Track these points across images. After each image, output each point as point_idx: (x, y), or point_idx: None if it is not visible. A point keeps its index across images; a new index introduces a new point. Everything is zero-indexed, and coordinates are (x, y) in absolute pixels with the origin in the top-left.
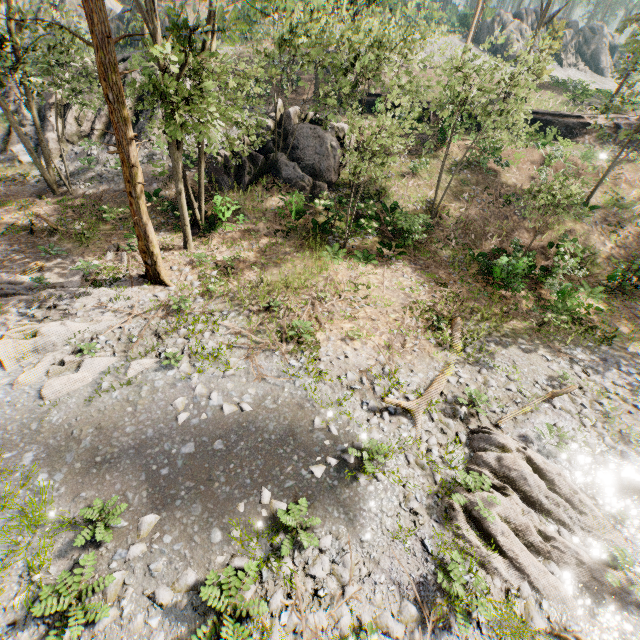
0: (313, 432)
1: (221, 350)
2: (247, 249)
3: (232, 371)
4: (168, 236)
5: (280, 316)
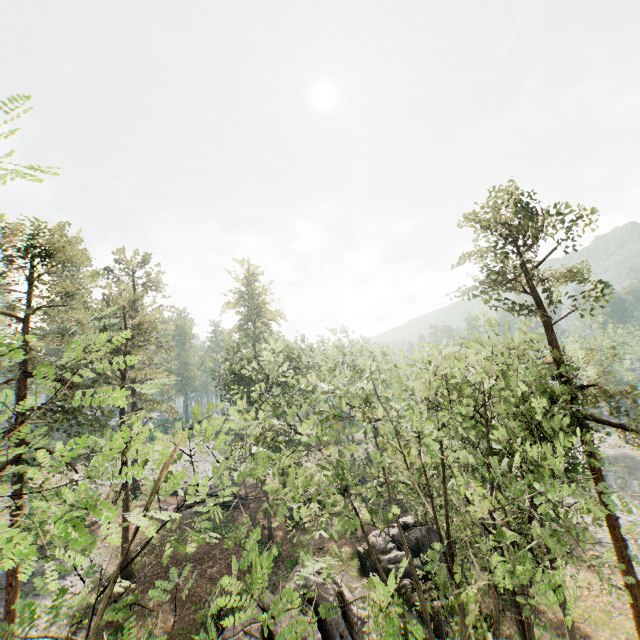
0: None
1: None
2: None
3: None
4: None
5: None
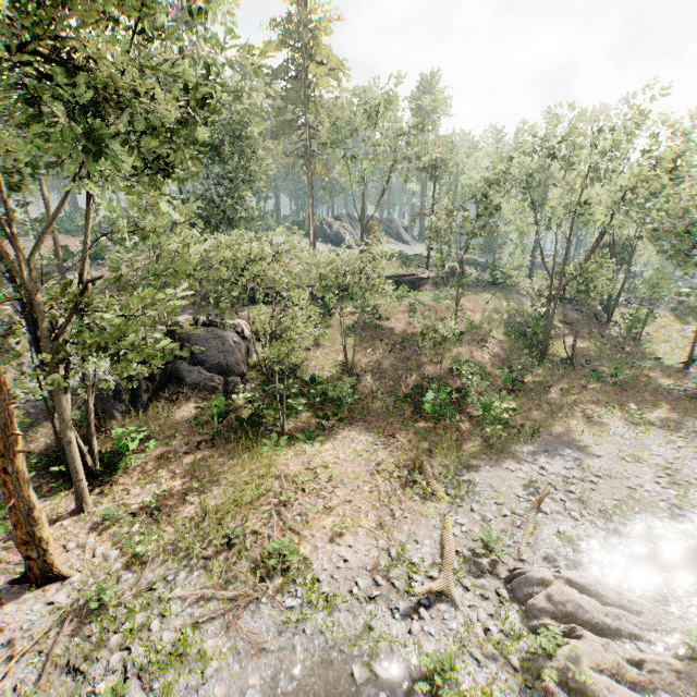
0: (360, 691)
1: (187, 638)
2: (169, 478)
3: (214, 663)
4: (46, 503)
5: (247, 547)
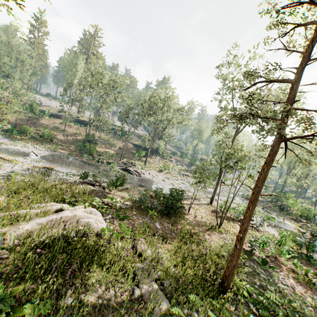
0: None
1: None
2: None
3: None
4: None
5: None
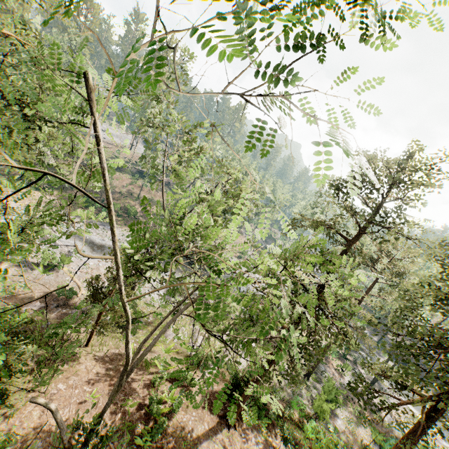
0: None
1: None
2: None
3: None
4: None
5: None
